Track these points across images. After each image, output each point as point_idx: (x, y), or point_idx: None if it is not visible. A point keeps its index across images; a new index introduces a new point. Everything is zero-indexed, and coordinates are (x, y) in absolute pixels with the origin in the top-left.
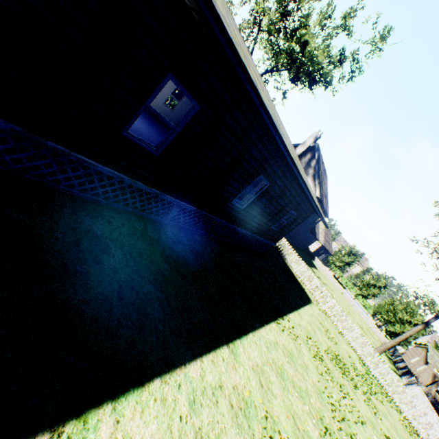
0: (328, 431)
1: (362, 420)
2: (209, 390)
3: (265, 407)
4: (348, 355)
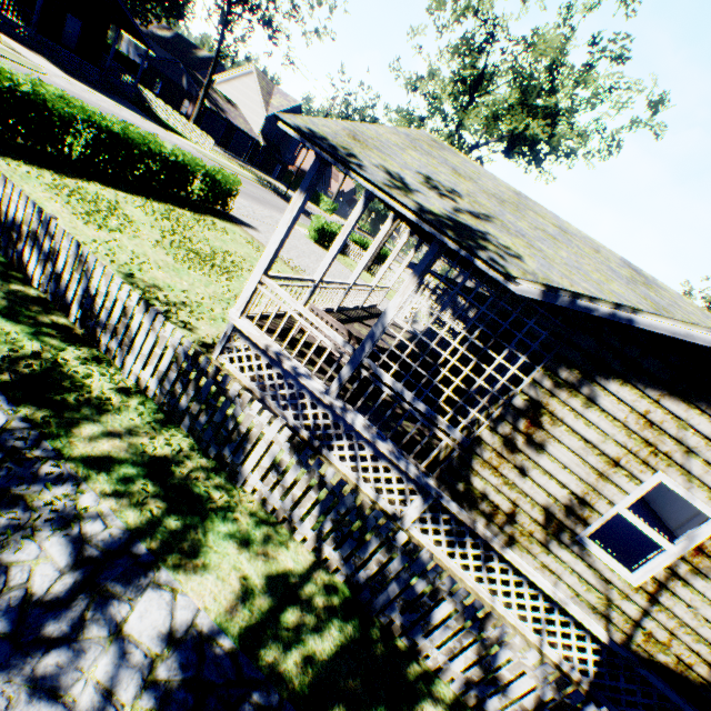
0: None
1: None
2: None
3: None
4: None
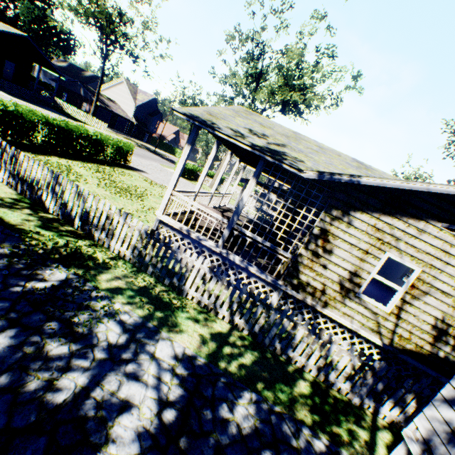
0: None
1: None
2: None
3: None
4: None
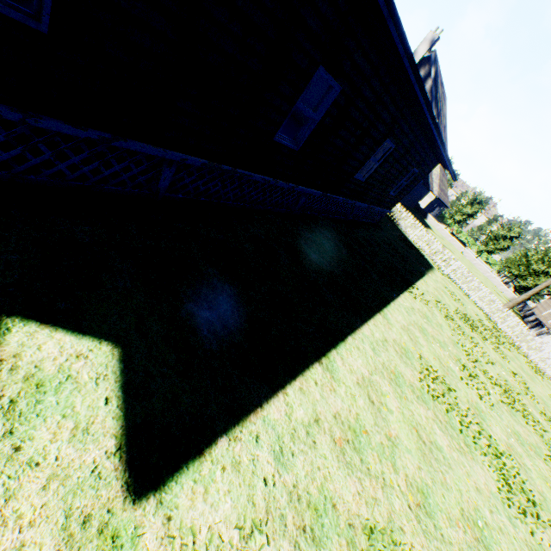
0: (465, 367)
1: (492, 362)
2: (380, 343)
3: (418, 353)
4: (475, 314)
